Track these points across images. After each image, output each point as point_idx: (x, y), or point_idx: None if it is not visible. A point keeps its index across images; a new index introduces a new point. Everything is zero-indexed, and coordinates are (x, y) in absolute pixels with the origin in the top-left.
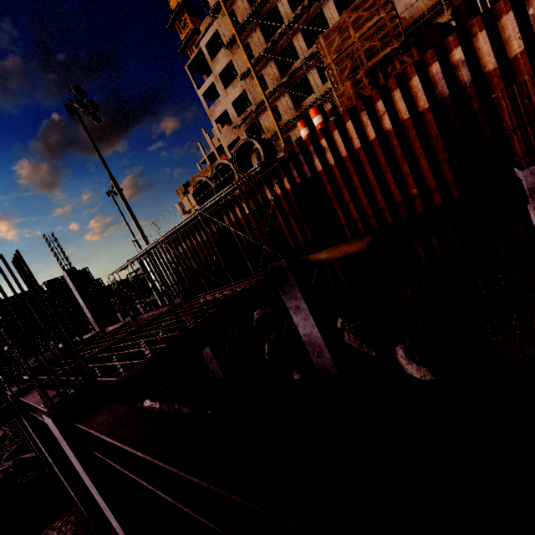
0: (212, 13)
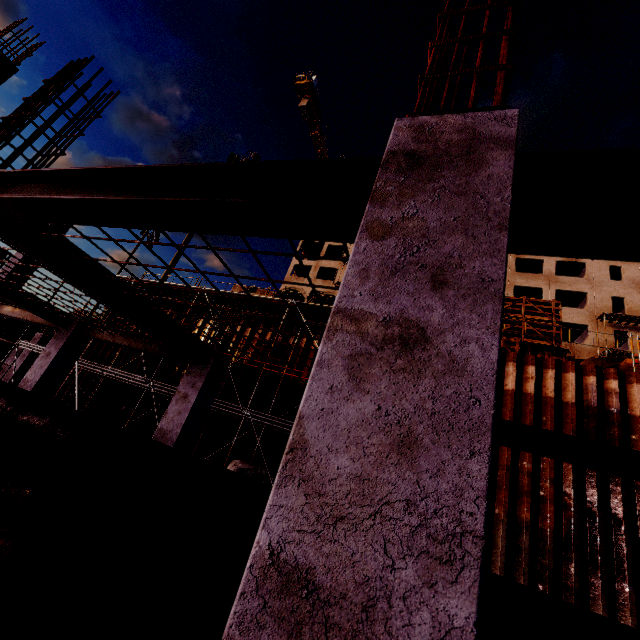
0: None
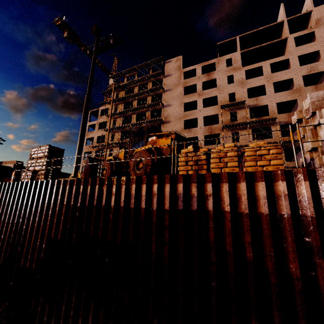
0: (109, 102)
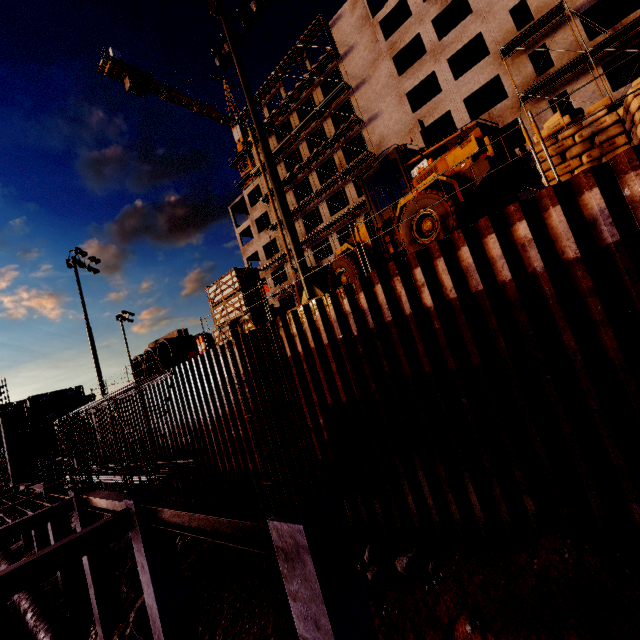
0: (255, 173)
